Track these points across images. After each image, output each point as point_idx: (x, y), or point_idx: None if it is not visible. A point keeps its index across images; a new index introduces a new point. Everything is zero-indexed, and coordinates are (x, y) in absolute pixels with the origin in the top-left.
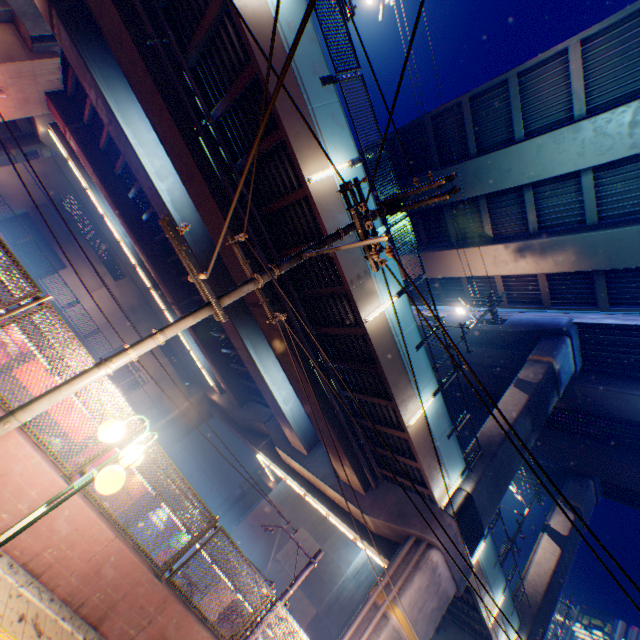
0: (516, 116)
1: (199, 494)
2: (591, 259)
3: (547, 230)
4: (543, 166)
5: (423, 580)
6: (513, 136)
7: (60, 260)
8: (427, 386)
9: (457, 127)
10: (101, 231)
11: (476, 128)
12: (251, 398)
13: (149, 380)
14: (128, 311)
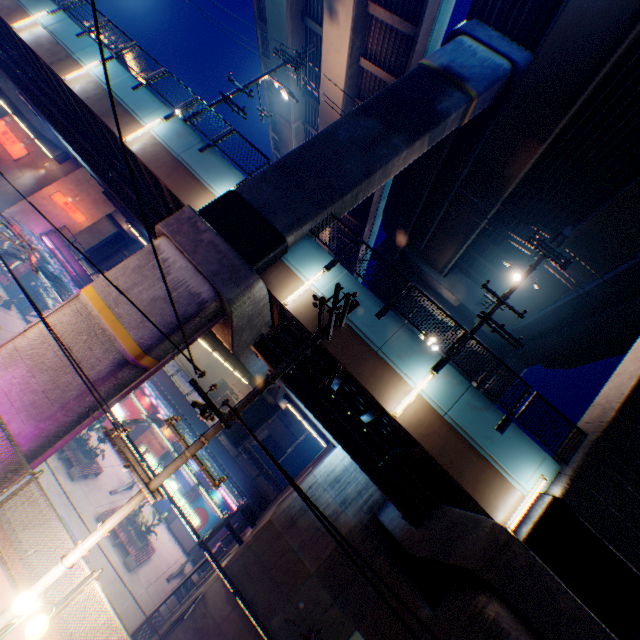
0: None
1: (226, 452)
2: None
3: None
4: None
5: (133, 261)
6: None
7: None
8: (156, 114)
9: None
10: None
11: None
12: None
13: None
14: None
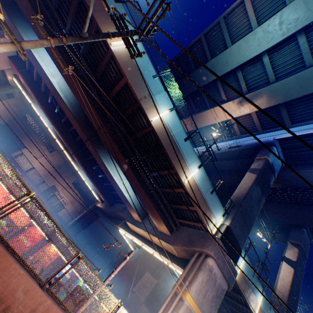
0: (226, 37)
1: (89, 257)
2: (276, 98)
3: (252, 90)
4: (242, 56)
5: (204, 276)
6: (227, 47)
7: (23, 144)
8: (194, 162)
9: (201, 50)
10: (43, 129)
11: (209, 48)
12: (116, 201)
13: (68, 202)
14: (56, 167)
